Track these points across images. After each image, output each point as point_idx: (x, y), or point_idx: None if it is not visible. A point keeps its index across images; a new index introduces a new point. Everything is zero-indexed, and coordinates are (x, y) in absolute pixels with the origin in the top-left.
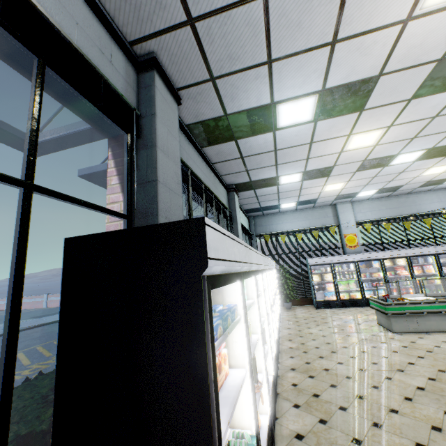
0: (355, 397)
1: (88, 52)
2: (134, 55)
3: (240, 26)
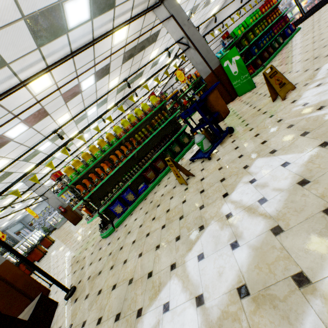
0: None
1: None
2: None
3: None
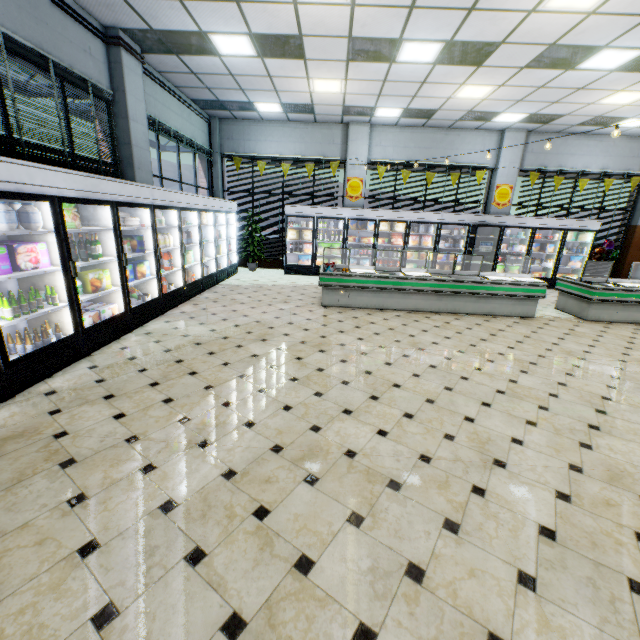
0: (173, 361)
1: None
2: None
3: None
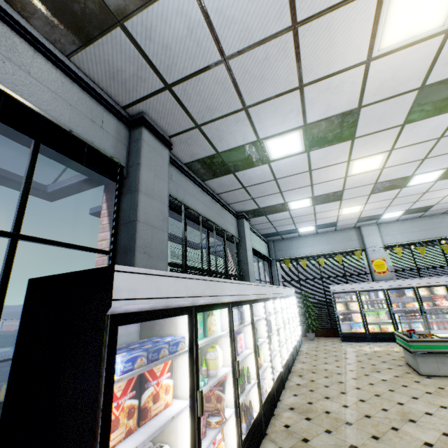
0: (347, 447)
1: (80, 124)
2: (128, 116)
3: (210, 85)
